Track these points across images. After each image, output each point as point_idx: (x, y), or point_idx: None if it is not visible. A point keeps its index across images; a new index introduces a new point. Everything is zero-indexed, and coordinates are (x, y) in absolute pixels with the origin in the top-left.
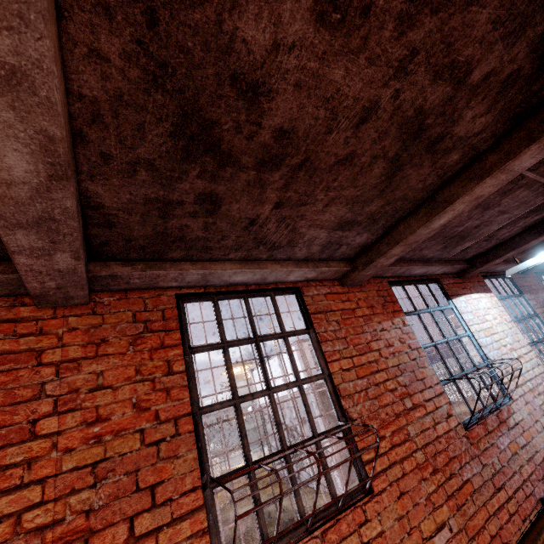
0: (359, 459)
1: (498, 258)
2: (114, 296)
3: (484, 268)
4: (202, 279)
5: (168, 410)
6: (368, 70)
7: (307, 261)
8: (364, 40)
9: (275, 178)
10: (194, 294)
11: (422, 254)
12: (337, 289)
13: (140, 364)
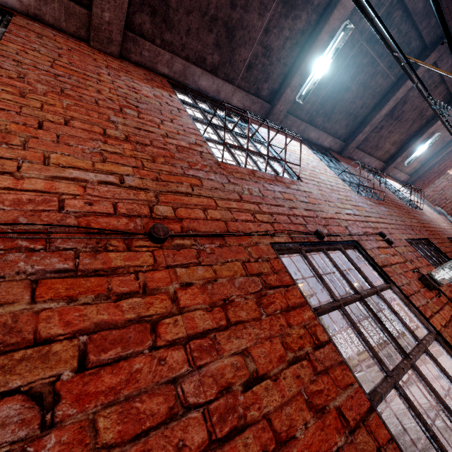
0: None
1: (288, 87)
2: None
3: (284, 107)
4: None
5: None
6: None
7: None
8: None
9: None
10: None
11: (195, 50)
12: (81, 44)
13: None
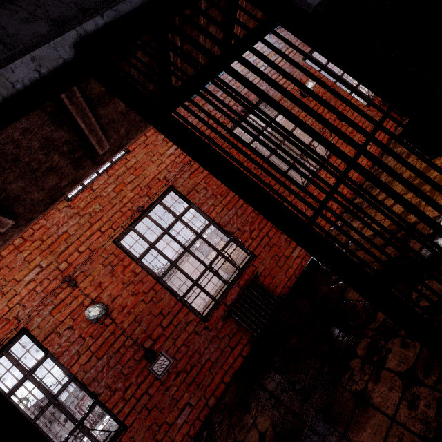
0: None
1: None
2: None
3: None
4: None
5: None
6: None
7: None
8: None
9: None
10: None
11: None
12: None
13: None
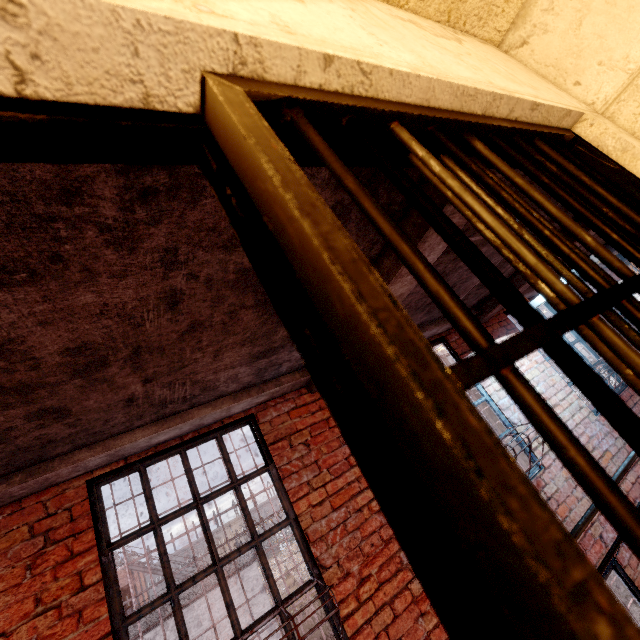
0: (337, 616)
1: None
2: (4, 511)
3: (496, 310)
4: (112, 457)
5: (81, 637)
6: (125, 280)
7: (249, 388)
8: (86, 271)
9: (114, 371)
10: (112, 471)
11: None
12: (305, 399)
13: (42, 590)
